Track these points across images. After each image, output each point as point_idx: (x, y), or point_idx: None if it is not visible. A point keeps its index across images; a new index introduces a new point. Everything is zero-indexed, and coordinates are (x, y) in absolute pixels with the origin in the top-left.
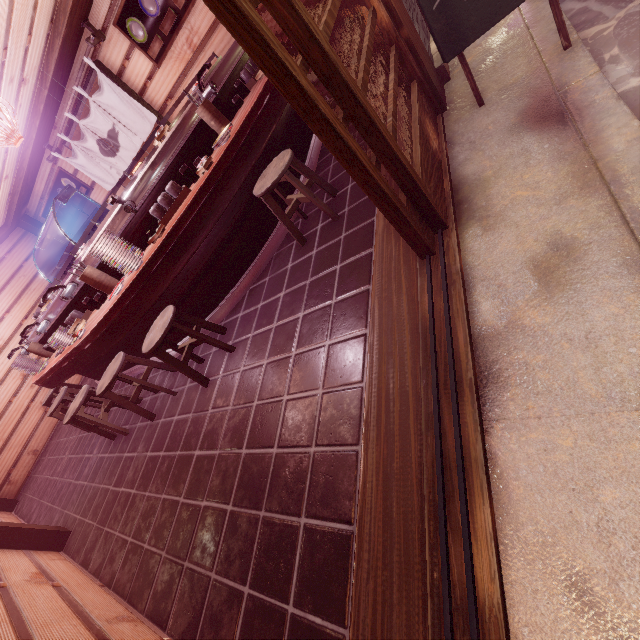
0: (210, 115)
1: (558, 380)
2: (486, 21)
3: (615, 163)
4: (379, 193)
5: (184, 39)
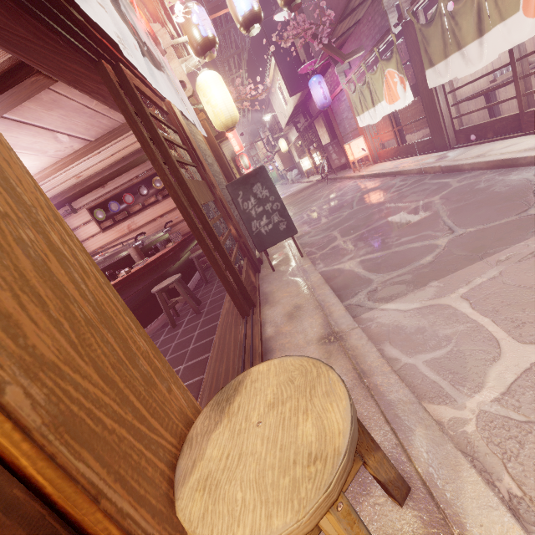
0: (136, 253)
1: (293, 345)
2: (273, 242)
3: (314, 284)
4: (225, 279)
5: (127, 224)
